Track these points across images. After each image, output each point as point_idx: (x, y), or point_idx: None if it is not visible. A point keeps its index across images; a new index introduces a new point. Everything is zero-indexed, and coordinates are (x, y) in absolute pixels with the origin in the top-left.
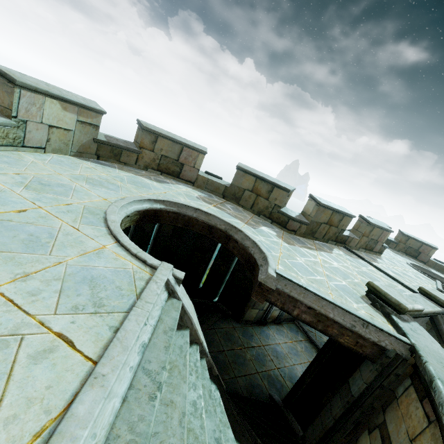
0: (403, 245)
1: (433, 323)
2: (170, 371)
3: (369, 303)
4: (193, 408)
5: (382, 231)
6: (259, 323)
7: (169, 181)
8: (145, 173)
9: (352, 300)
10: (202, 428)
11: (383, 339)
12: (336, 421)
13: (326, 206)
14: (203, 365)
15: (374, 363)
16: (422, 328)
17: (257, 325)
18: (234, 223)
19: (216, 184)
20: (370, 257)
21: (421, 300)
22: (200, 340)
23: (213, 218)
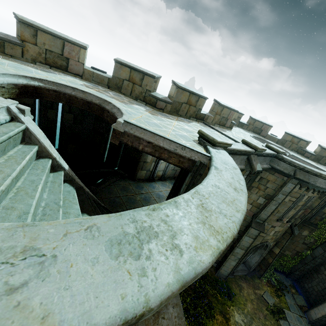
0: (252, 126)
1: (248, 160)
2: (7, 160)
3: (197, 143)
4: (30, 182)
5: (230, 111)
6: (148, 180)
7: (57, 73)
8: (32, 65)
9: (184, 140)
10: (34, 190)
11: (194, 155)
12: None
13: (183, 88)
14: (60, 174)
15: (190, 172)
16: (226, 152)
17: (147, 182)
18: (106, 99)
19: (101, 77)
20: (222, 129)
21: (240, 145)
22: (53, 156)
23: (89, 96)
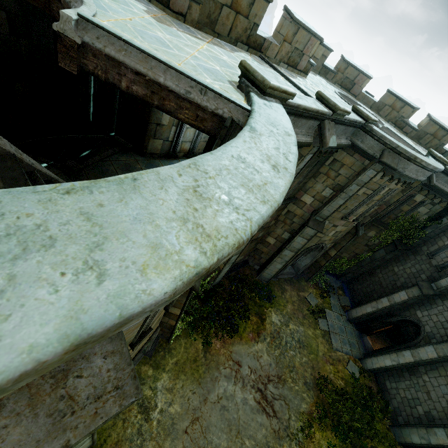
0: (341, 75)
1: (319, 130)
2: None
3: (236, 86)
4: None
5: (310, 36)
6: (168, 156)
7: None
8: None
9: (210, 78)
10: None
11: (223, 107)
12: None
13: None
14: None
15: (216, 139)
16: (282, 108)
17: (166, 159)
18: None
19: None
20: (291, 74)
21: (311, 101)
22: None
23: None
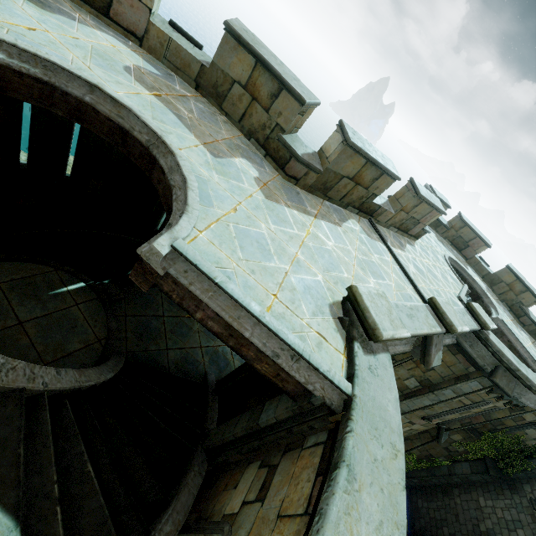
0: (454, 232)
1: (424, 341)
2: None
3: (337, 316)
4: None
5: (431, 210)
6: None
7: (79, 16)
8: None
9: (309, 310)
10: None
11: (315, 381)
12: (235, 439)
13: (357, 149)
14: None
15: (294, 401)
16: (390, 364)
17: None
18: (167, 136)
19: (185, 56)
20: (400, 240)
21: (422, 316)
22: None
23: (128, 116)
